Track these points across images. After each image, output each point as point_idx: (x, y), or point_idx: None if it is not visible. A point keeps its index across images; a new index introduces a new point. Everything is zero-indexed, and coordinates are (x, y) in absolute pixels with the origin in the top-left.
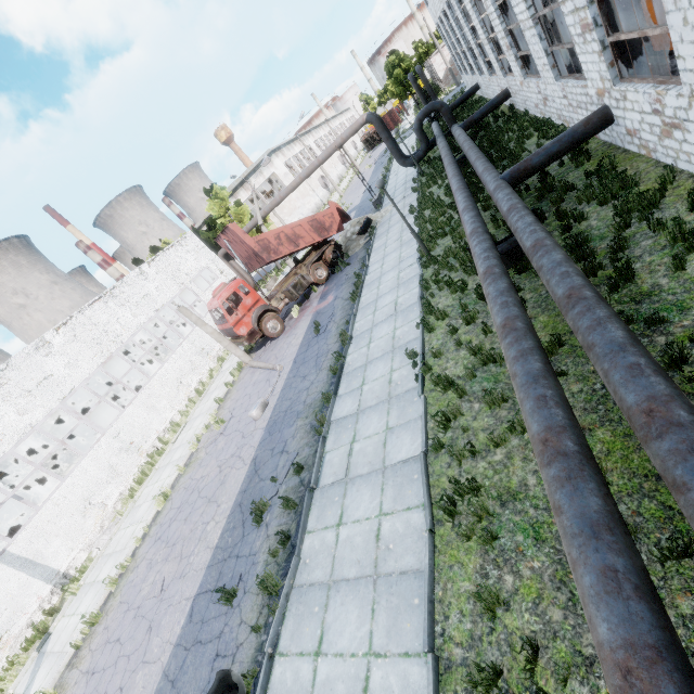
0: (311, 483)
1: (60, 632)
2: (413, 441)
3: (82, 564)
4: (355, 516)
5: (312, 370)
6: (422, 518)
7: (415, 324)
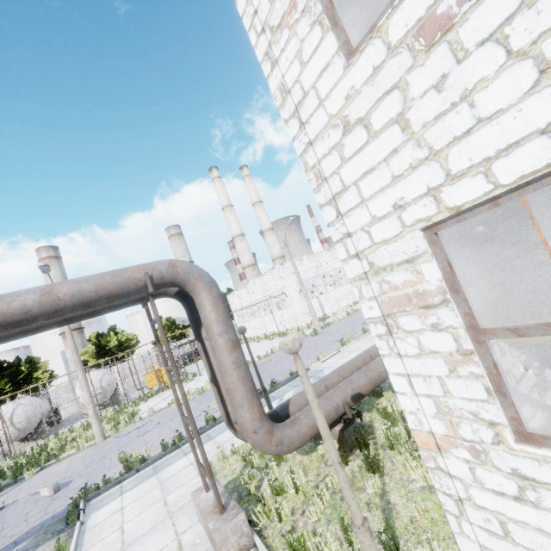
0: None
1: (330, 320)
2: None
3: (334, 313)
4: None
5: None
6: None
7: None
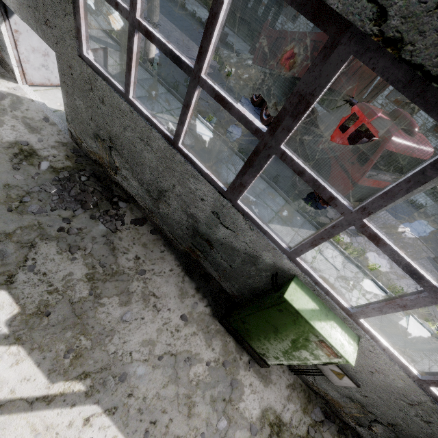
0: None
1: None
2: None
3: None
4: None
5: (423, 226)
6: None
7: (430, 199)
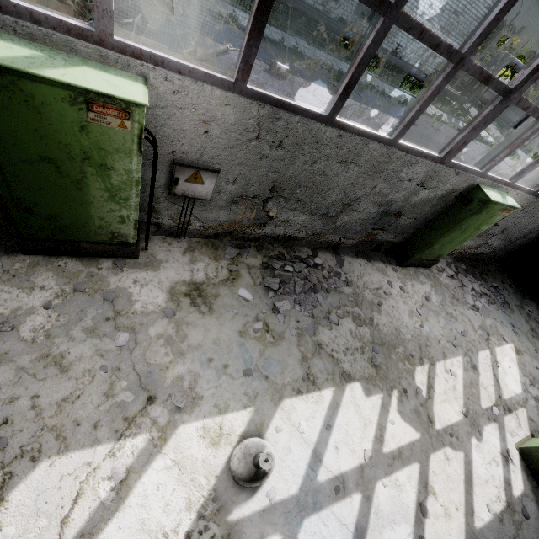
0: (322, 62)
1: None
2: (303, 42)
3: None
4: (325, 60)
5: None
6: (321, 52)
7: (239, 11)
